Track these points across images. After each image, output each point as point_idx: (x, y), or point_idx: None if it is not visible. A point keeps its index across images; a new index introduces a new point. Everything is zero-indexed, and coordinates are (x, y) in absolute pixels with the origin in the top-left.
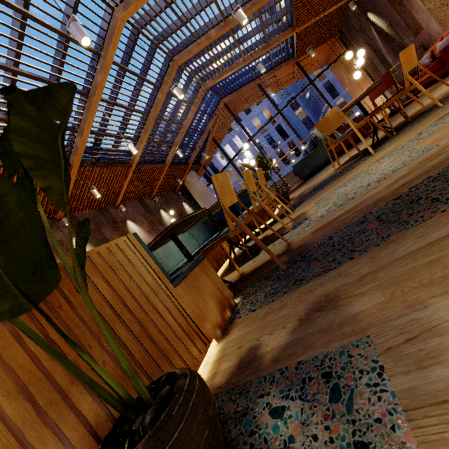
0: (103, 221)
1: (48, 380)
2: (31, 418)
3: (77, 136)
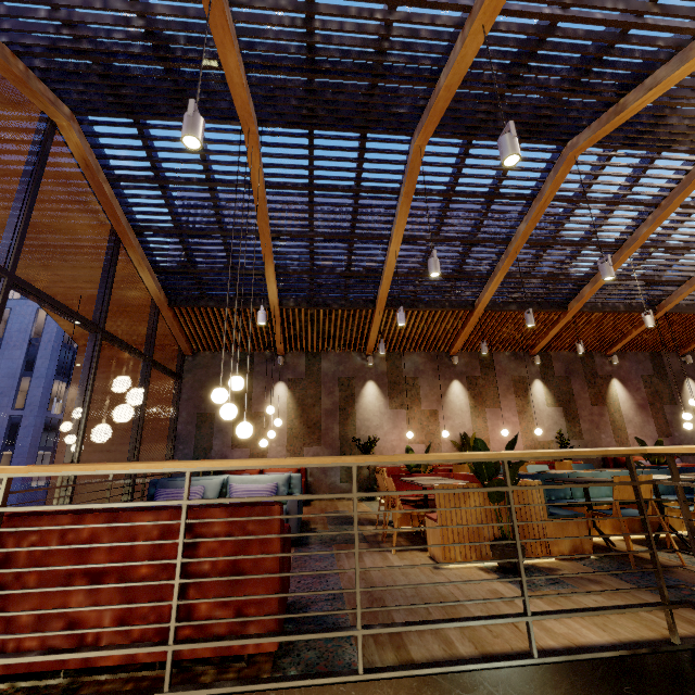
0: (578, 369)
1: (490, 514)
2: (485, 519)
3: (588, 284)
